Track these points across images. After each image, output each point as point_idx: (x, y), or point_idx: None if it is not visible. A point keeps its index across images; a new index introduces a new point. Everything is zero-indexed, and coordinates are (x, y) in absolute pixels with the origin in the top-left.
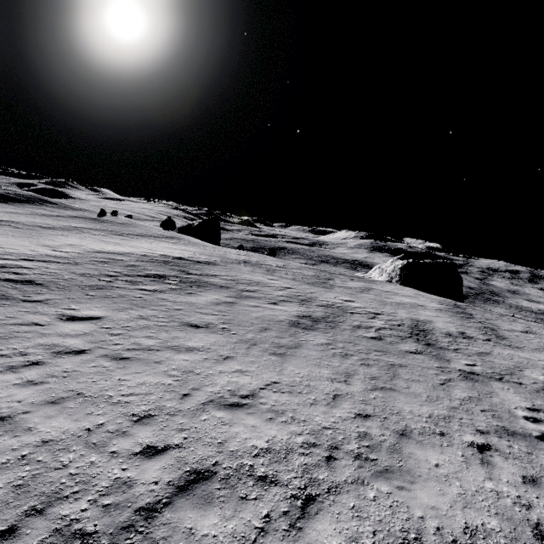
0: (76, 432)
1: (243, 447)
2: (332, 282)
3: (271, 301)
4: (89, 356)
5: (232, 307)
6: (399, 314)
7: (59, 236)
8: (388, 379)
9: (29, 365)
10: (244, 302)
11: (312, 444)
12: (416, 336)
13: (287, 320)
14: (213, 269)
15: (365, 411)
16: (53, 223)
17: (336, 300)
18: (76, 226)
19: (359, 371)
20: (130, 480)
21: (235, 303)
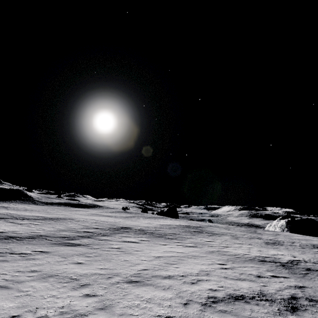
0: (258, 255)
1: (294, 259)
2: (258, 232)
3: (247, 238)
4: (232, 247)
5: (239, 239)
6: (303, 242)
7: (138, 220)
8: (317, 255)
9: (225, 248)
10: (239, 238)
11: (309, 260)
12: (317, 248)
13: (263, 243)
14: (207, 229)
15: (317, 258)
16: (121, 215)
17: (270, 238)
18: (129, 215)
19: (306, 253)
20: (280, 260)
21: (238, 239)
